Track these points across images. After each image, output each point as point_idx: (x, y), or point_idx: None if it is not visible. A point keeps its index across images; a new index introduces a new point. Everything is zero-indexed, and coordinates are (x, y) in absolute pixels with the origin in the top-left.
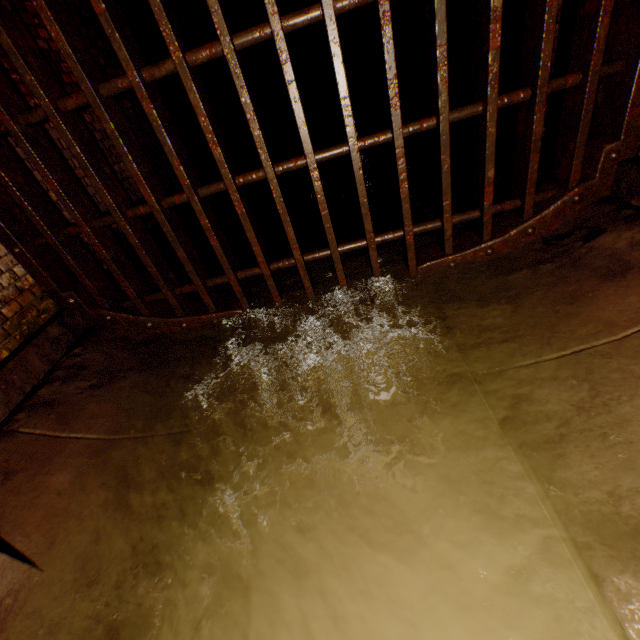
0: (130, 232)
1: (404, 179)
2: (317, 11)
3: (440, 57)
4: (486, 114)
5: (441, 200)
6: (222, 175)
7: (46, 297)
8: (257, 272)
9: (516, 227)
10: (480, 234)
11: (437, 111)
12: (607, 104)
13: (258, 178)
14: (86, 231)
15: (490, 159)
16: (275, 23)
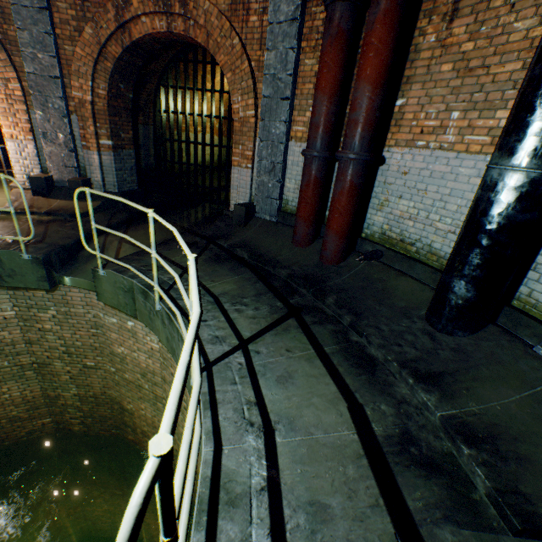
0: None
1: None
2: None
3: None
4: None
5: (3, 164)
6: None
7: None
8: None
9: None
10: None
11: None
12: None
13: None
14: None
15: None
16: None
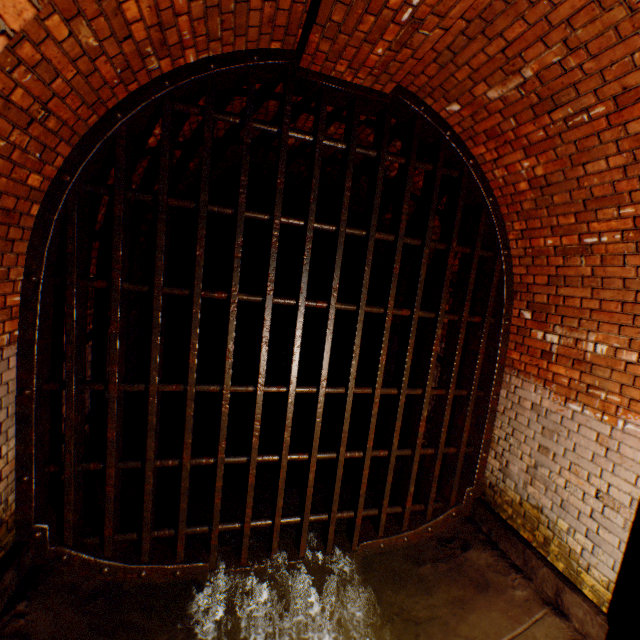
0: (151, 479)
1: (365, 482)
2: (343, 390)
3: (397, 427)
4: (414, 457)
5: (382, 498)
6: (251, 455)
7: (13, 527)
8: (237, 526)
9: (422, 524)
10: (400, 523)
11: (390, 449)
12: (466, 462)
13: (272, 459)
14: (111, 471)
15: (413, 481)
16: (322, 392)
